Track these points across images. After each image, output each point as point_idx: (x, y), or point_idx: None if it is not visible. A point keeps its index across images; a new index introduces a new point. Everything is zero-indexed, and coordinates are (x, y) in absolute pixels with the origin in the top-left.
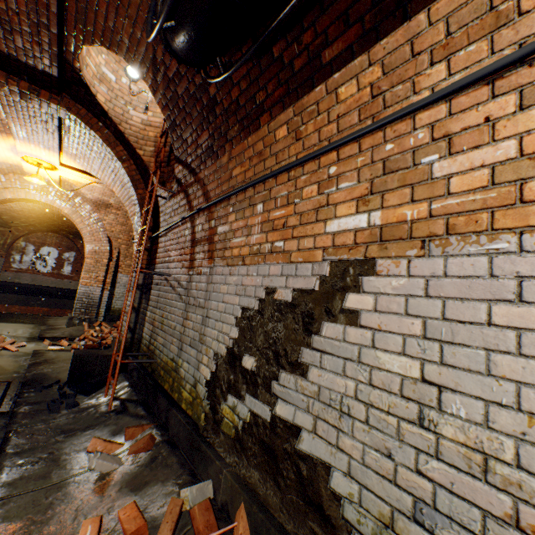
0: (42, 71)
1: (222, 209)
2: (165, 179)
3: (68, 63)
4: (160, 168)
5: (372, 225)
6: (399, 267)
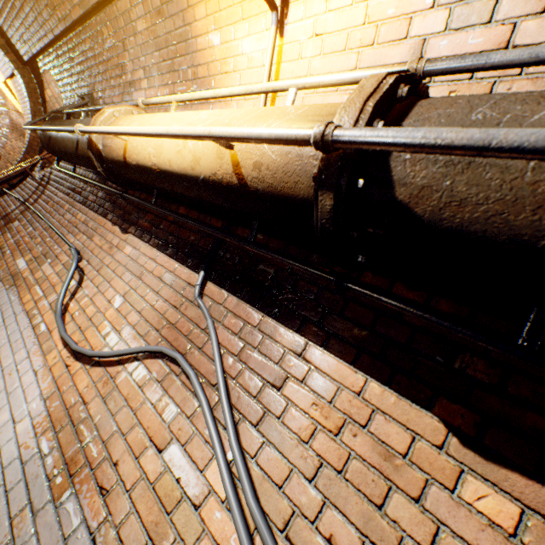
0: (18, 50)
1: (30, 214)
2: (47, 166)
3: (38, 63)
4: (40, 160)
5: (21, 269)
6: (1, 289)
